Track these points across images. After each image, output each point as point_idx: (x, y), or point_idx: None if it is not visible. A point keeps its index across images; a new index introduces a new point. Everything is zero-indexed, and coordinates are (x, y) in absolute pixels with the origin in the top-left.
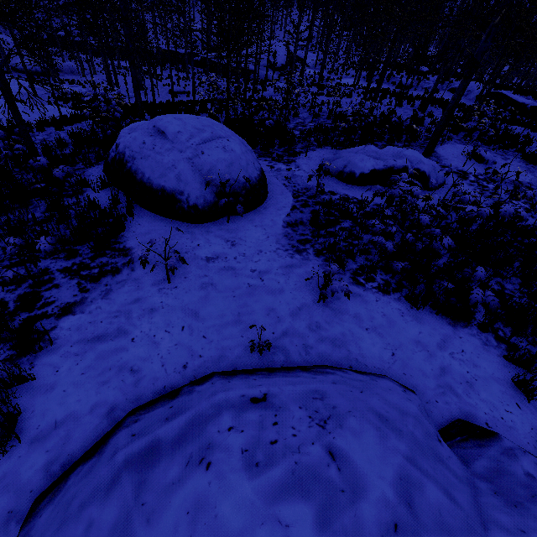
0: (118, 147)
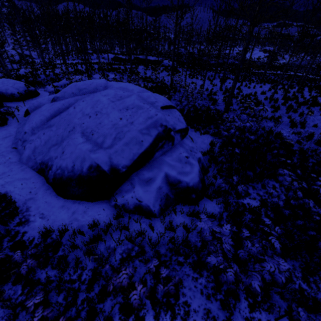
0: None
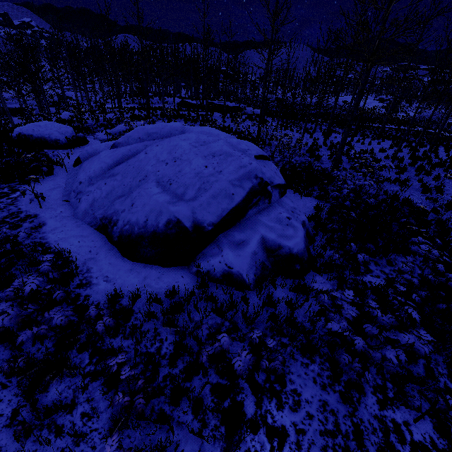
0: (21, 134)
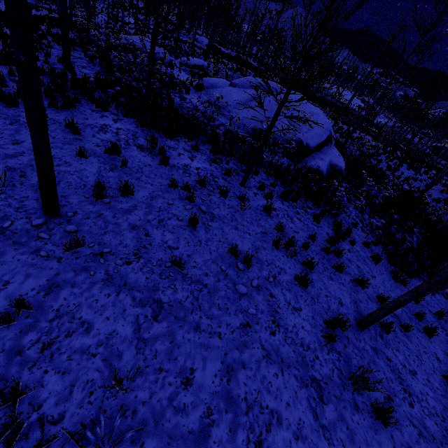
0: None
